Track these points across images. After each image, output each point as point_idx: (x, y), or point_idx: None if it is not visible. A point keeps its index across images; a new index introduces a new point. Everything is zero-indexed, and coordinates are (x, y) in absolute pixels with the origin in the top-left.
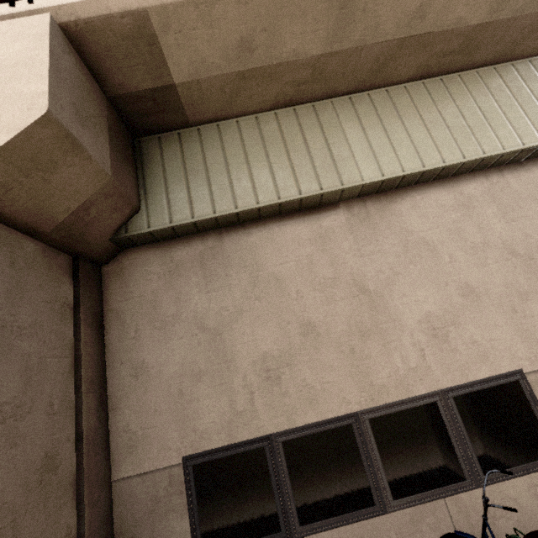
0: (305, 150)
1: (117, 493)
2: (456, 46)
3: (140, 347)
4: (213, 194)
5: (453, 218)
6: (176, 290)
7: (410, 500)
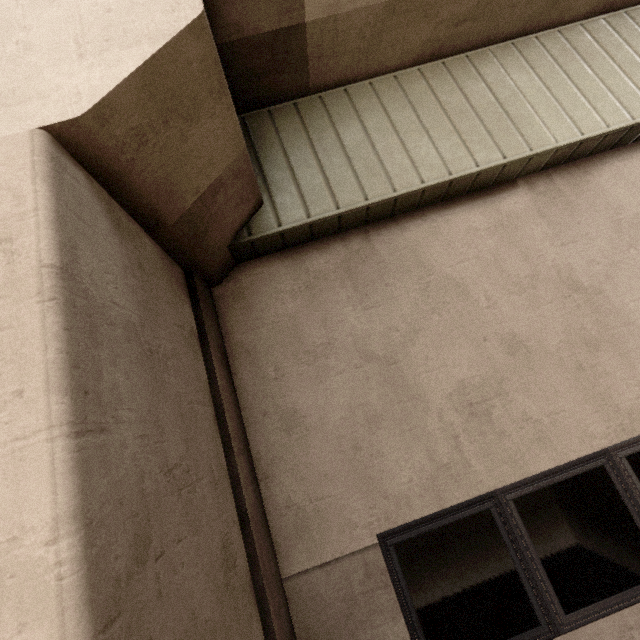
0: (470, 112)
1: (293, 596)
2: None
3: (286, 390)
4: (359, 176)
5: None
6: (320, 310)
7: None
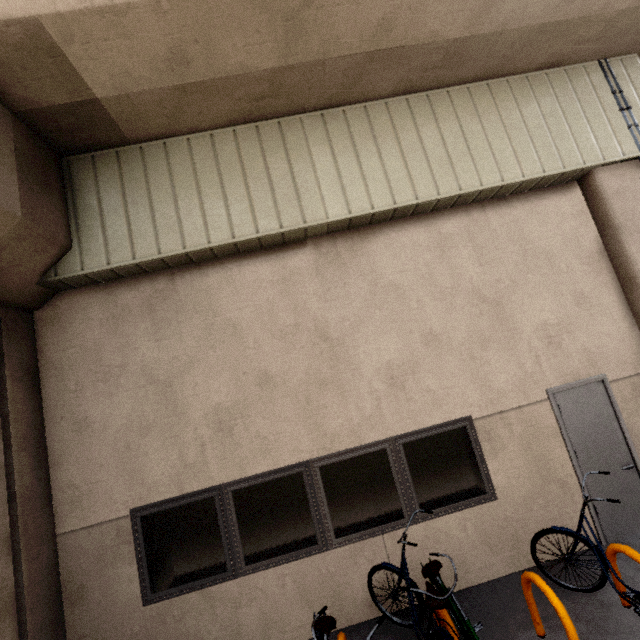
0: (266, 180)
1: (62, 546)
2: (438, 61)
3: (82, 401)
4: (159, 231)
5: (427, 259)
6: (121, 338)
7: (351, 538)
